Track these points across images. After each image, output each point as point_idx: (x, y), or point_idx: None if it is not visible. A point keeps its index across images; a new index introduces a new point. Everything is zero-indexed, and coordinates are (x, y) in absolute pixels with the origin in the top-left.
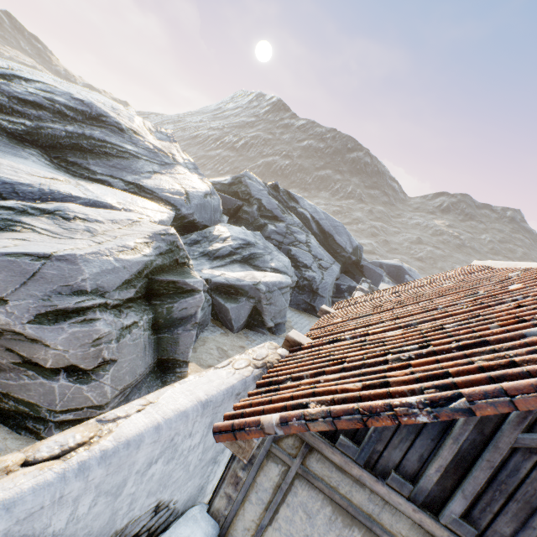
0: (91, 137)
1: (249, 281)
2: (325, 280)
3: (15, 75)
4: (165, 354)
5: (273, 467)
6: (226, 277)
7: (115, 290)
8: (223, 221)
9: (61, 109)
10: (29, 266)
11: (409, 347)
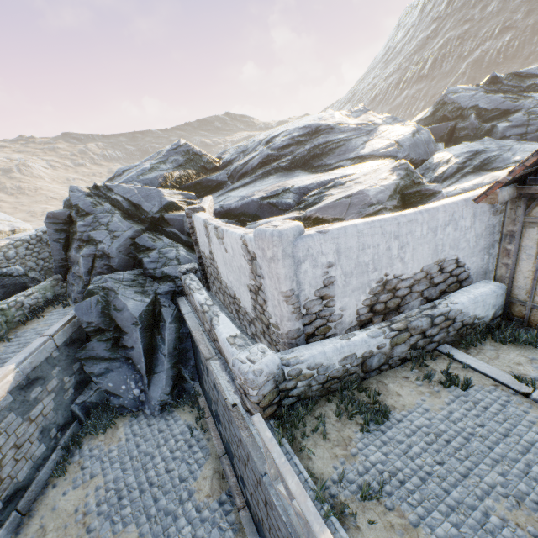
0: (319, 145)
1: (488, 181)
2: None
3: (272, 138)
4: None
5: (530, 232)
6: (461, 188)
7: (386, 202)
8: (439, 149)
9: (298, 140)
10: (346, 202)
11: None
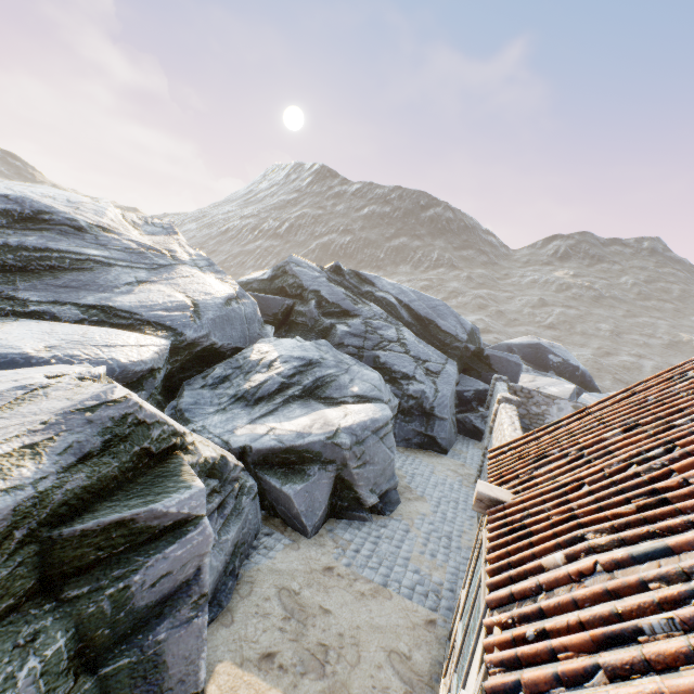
0: (21, 246)
1: (319, 433)
2: (440, 392)
3: None
4: None
5: None
6: (279, 434)
7: None
8: (266, 335)
9: None
10: None
11: None
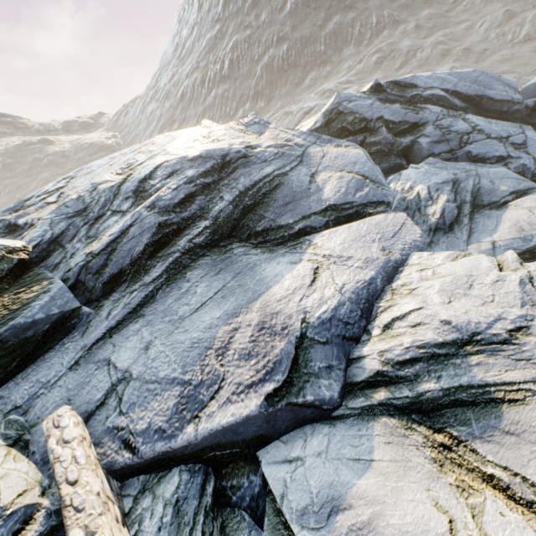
0: (246, 189)
1: None
2: None
3: (141, 181)
4: None
5: None
6: (504, 244)
7: None
8: (382, 175)
9: (201, 182)
10: None
11: None
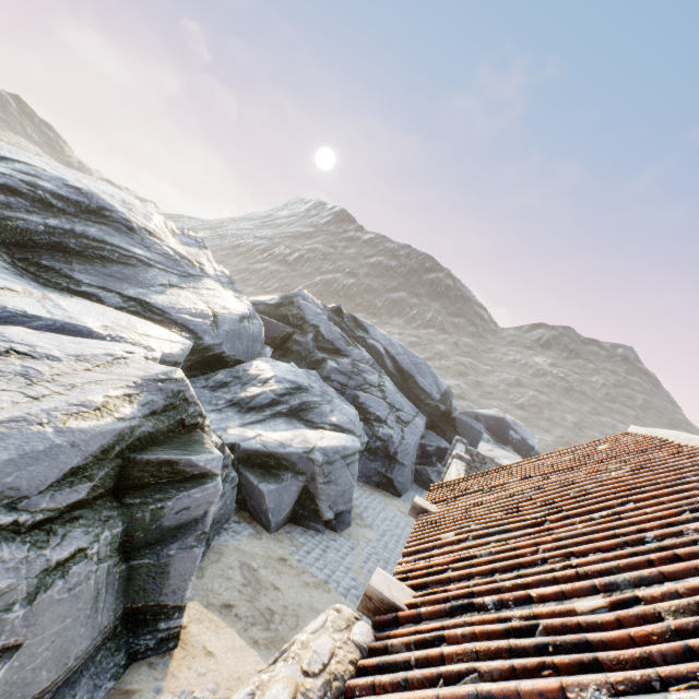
0: (84, 234)
1: (298, 446)
2: (406, 440)
3: None
4: (141, 597)
5: None
6: (264, 440)
7: (44, 491)
8: (265, 355)
9: (45, 197)
10: None
11: (679, 698)
